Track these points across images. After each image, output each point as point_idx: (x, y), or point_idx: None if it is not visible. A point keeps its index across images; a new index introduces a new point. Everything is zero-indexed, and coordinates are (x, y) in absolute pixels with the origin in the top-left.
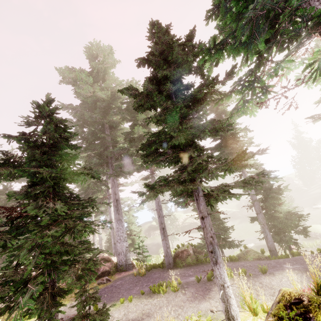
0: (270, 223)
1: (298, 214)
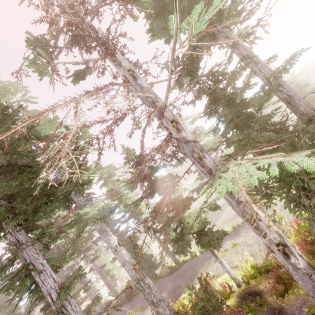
0: None
1: None
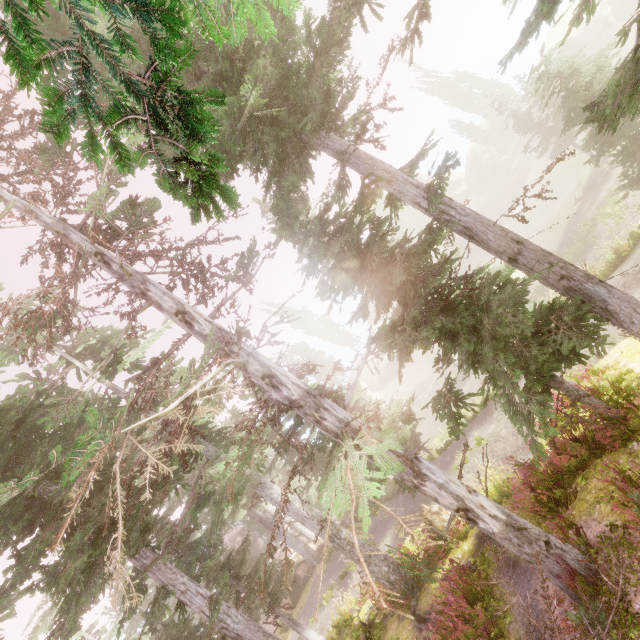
0: None
1: None
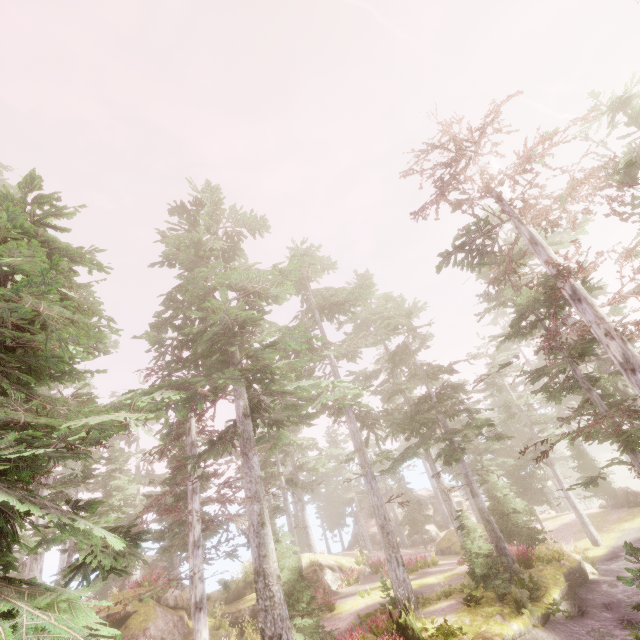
0: None
1: None
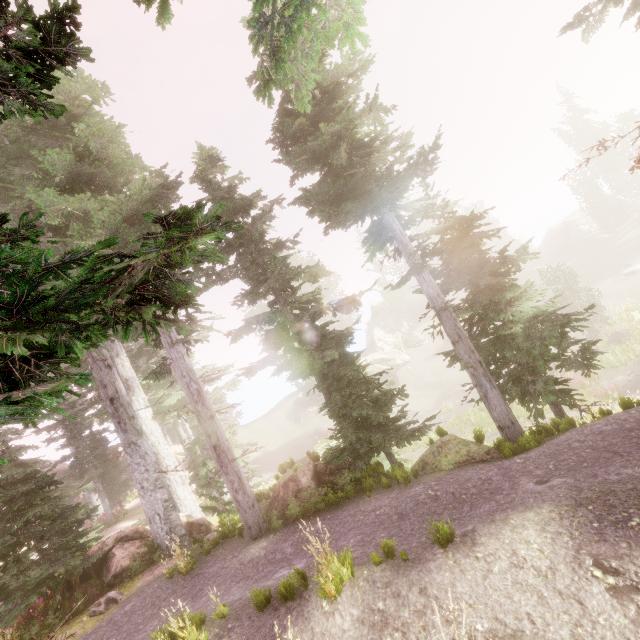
0: (499, 353)
1: (560, 318)
